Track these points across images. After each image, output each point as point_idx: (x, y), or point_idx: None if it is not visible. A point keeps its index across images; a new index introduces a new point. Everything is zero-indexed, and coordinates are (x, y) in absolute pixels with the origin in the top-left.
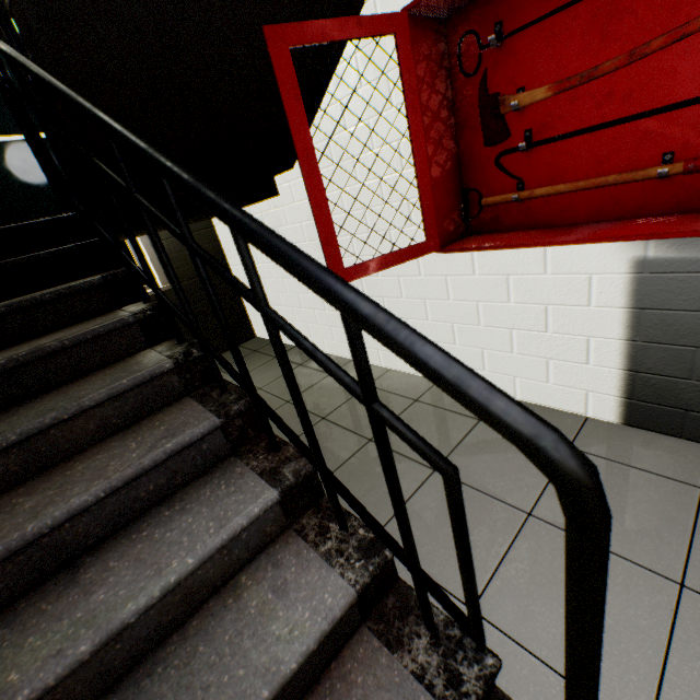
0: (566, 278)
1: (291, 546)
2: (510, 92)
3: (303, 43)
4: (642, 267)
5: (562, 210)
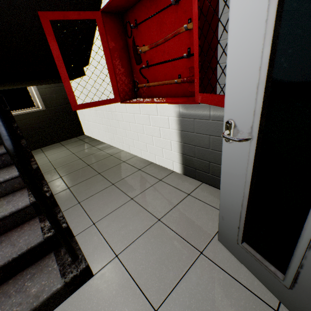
0: (163, 117)
1: (22, 191)
2: (141, 46)
3: (55, 19)
4: (179, 115)
5: (159, 92)
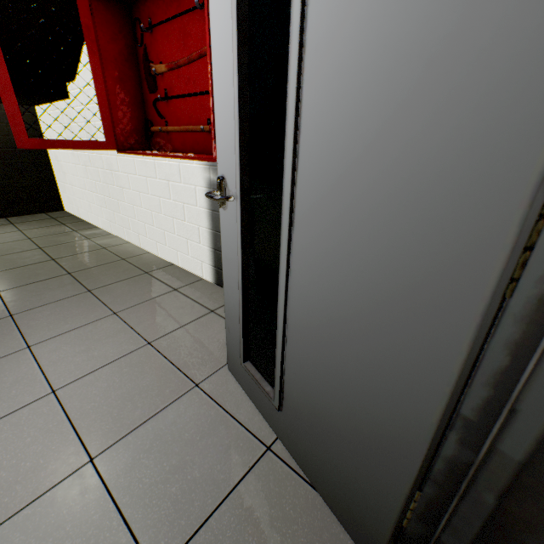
0: (188, 187)
1: None
2: (158, 63)
3: None
4: (210, 185)
5: (182, 143)
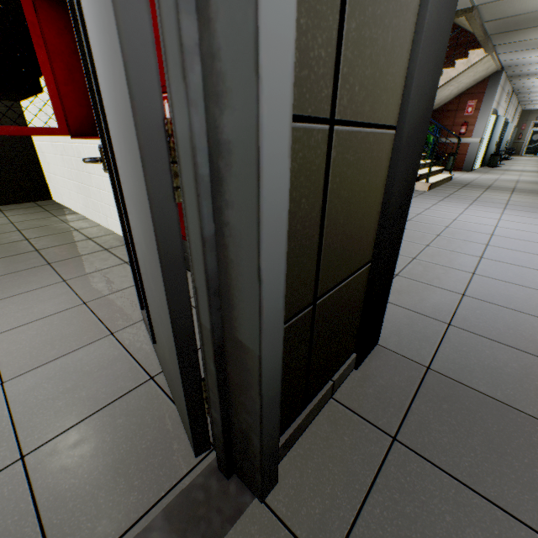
0: None
1: None
2: None
3: None
4: None
5: None
